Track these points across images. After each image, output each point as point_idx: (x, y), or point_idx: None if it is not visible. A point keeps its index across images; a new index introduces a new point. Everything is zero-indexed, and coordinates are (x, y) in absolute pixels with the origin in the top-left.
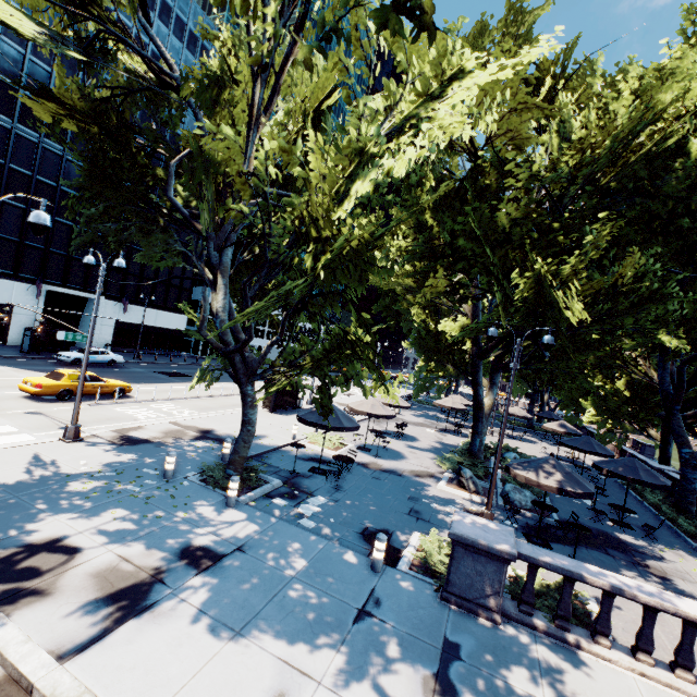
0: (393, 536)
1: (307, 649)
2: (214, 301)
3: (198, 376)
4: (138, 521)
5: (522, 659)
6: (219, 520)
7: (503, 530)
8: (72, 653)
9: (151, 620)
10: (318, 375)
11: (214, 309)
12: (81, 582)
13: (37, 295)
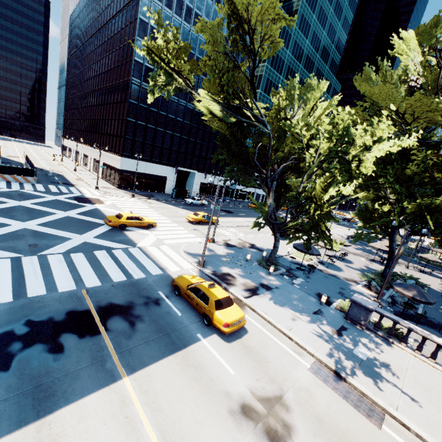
0: (330, 298)
1: (299, 314)
2: (268, 201)
3: (254, 224)
4: (245, 273)
5: (368, 338)
6: (268, 278)
7: (373, 303)
8: (246, 298)
9: (259, 297)
10: (307, 235)
11: (268, 205)
12: (240, 284)
13: (176, 173)
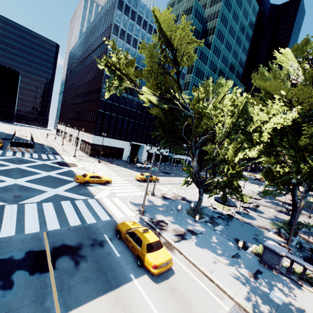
0: (246, 243)
1: (220, 257)
2: (192, 164)
3: (184, 181)
4: (176, 220)
5: (281, 282)
6: (194, 225)
7: (283, 249)
8: (175, 241)
9: (186, 241)
10: (223, 190)
11: (193, 167)
12: (171, 230)
13: (130, 145)
